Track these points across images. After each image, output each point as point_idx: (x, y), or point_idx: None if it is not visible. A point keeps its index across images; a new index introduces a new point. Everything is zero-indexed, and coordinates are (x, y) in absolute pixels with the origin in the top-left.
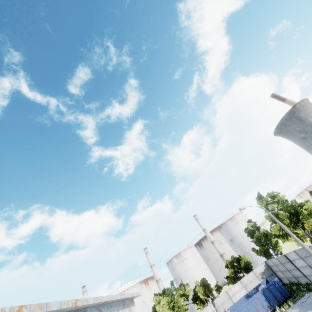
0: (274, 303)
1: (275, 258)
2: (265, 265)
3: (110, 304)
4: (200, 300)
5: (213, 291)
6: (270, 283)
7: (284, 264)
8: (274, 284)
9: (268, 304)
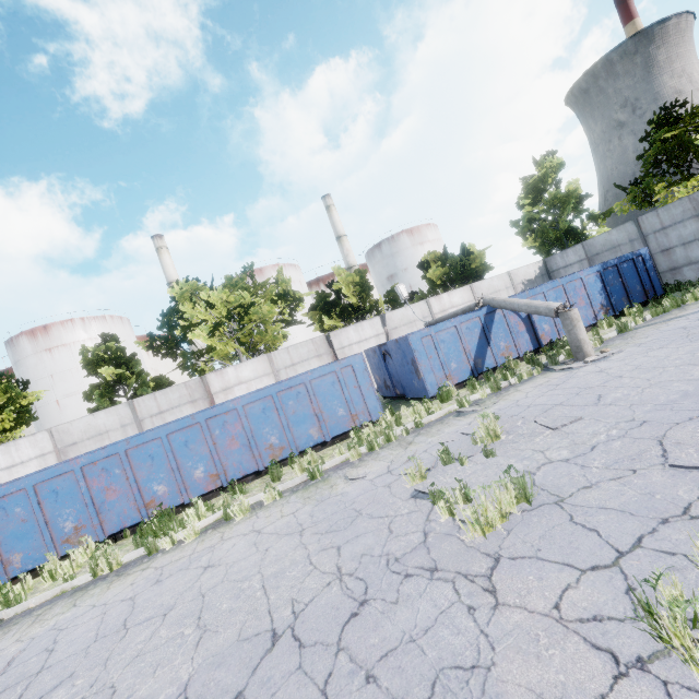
0: (618, 303)
1: (631, 221)
2: (541, 268)
3: None
4: (339, 311)
5: (398, 286)
6: (628, 256)
7: (657, 234)
8: (636, 262)
9: (604, 302)
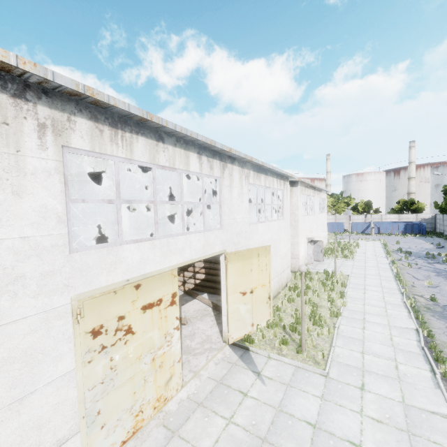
0: (407, 232)
1: (442, 215)
2: (433, 216)
3: (323, 191)
4: (357, 210)
5: (370, 210)
6: (417, 224)
7: (444, 221)
8: (419, 225)
9: (402, 231)
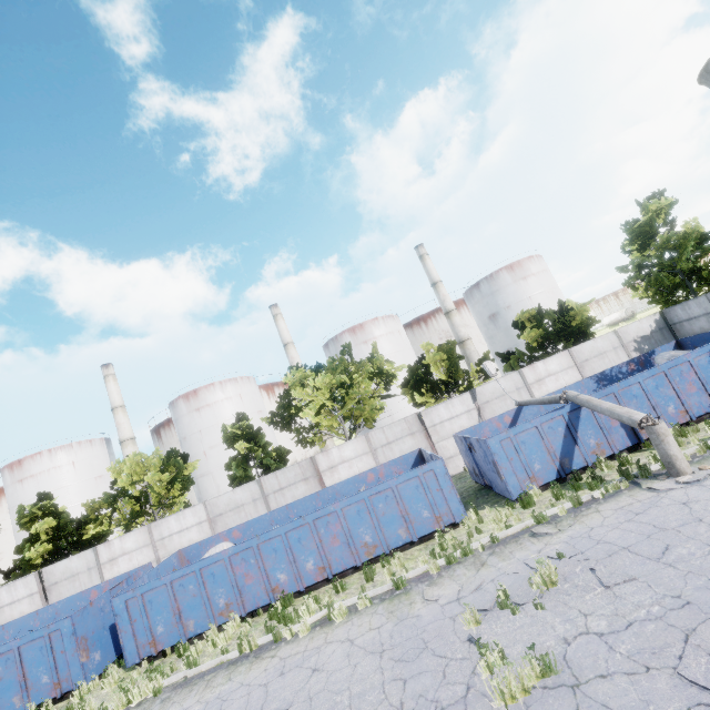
0: None
1: None
2: (658, 321)
3: None
4: (429, 386)
5: (485, 363)
6: None
7: None
8: None
9: None
